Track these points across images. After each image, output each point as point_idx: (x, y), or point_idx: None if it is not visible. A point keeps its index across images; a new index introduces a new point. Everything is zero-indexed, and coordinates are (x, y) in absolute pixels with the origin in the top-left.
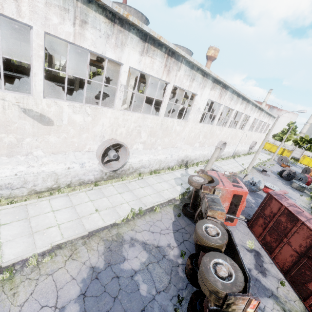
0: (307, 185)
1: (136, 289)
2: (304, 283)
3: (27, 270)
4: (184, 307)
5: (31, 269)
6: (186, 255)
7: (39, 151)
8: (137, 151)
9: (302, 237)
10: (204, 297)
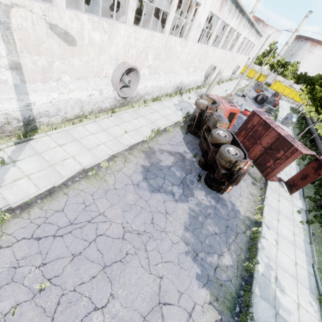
0: (274, 107)
1: (174, 174)
2: (264, 164)
3: (103, 170)
4: (202, 179)
5: (105, 169)
6: (197, 156)
7: (67, 77)
8: (144, 77)
9: (270, 138)
10: (214, 173)
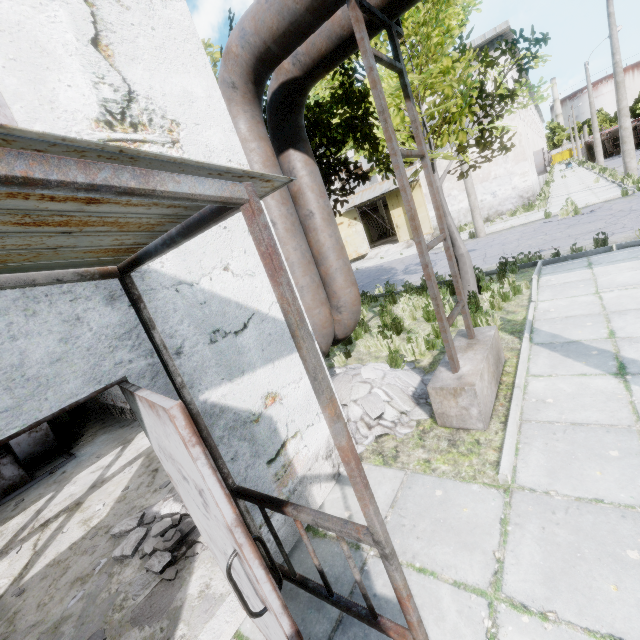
0: None
1: None
2: None
3: None
4: None
5: None
6: None
7: None
8: None
9: None
10: None
